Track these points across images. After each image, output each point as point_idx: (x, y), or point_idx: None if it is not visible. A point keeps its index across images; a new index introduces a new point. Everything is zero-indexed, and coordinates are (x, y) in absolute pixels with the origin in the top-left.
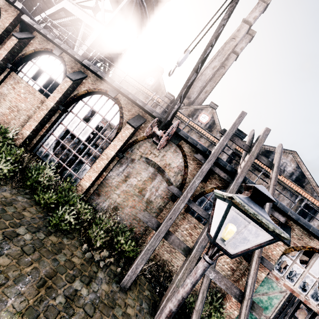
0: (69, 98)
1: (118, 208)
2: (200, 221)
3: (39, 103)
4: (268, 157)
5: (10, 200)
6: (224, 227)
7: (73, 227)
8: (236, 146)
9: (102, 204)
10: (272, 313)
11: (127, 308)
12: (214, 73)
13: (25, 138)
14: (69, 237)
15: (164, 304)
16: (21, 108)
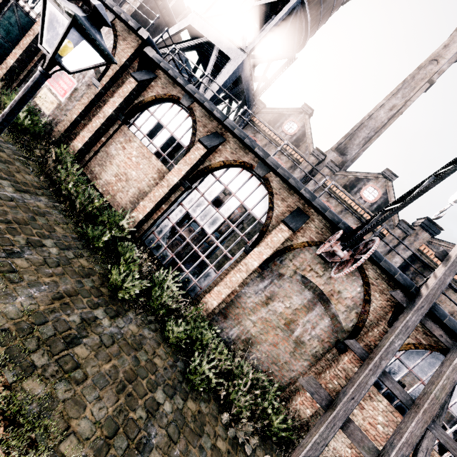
0: (197, 171)
1: (252, 341)
2: (378, 388)
3: (154, 173)
4: None
5: (139, 337)
6: (436, 424)
7: (212, 386)
8: (420, 245)
9: (230, 330)
10: None
11: None
12: (391, 117)
13: (136, 223)
14: (205, 399)
15: None
16: (131, 178)
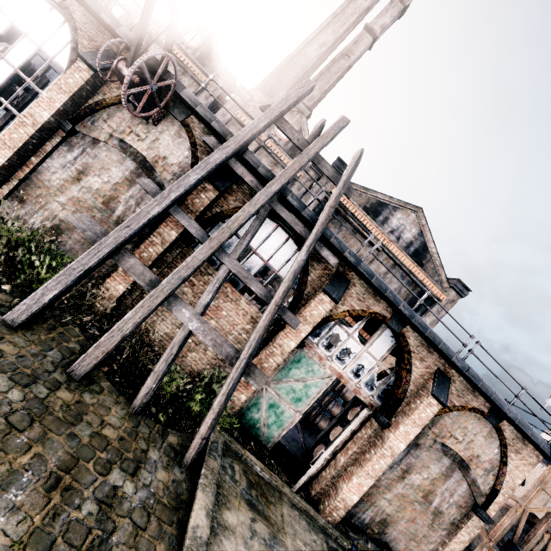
0: None
1: (62, 228)
2: (212, 264)
3: None
4: (380, 213)
5: None
6: (231, 258)
7: None
8: (332, 189)
9: (30, 218)
10: (306, 406)
11: (2, 343)
12: (321, 56)
13: None
14: None
15: (90, 352)
16: None
